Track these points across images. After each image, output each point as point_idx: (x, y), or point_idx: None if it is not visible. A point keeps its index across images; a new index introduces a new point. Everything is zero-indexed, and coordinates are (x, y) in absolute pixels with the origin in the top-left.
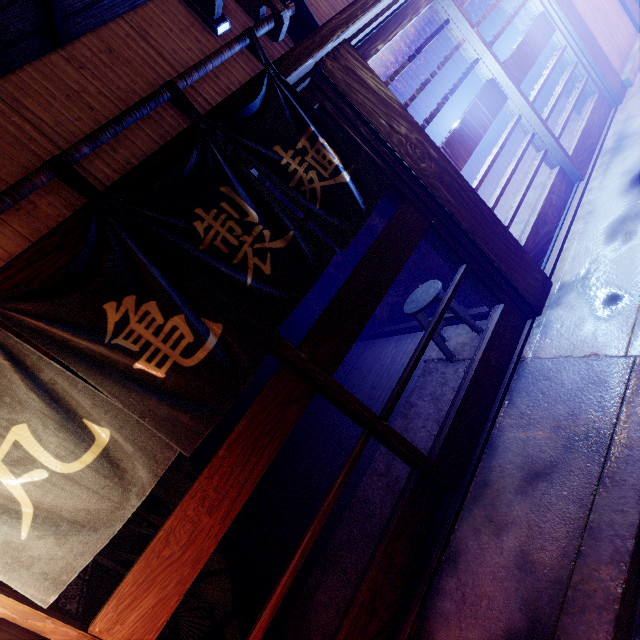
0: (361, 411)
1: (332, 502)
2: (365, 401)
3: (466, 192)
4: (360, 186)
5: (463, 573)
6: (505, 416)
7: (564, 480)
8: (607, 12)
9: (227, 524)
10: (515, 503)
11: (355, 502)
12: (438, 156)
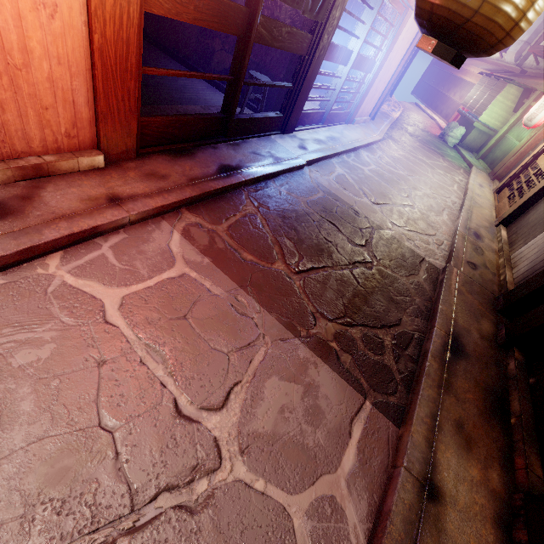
0: (245, 68)
1: (209, 78)
2: (176, 87)
3: (319, 67)
4: (321, 6)
5: (217, 151)
6: (255, 140)
7: (264, 158)
8: (375, 96)
9: (193, 22)
10: (246, 153)
11: (159, 108)
12: (329, 42)
